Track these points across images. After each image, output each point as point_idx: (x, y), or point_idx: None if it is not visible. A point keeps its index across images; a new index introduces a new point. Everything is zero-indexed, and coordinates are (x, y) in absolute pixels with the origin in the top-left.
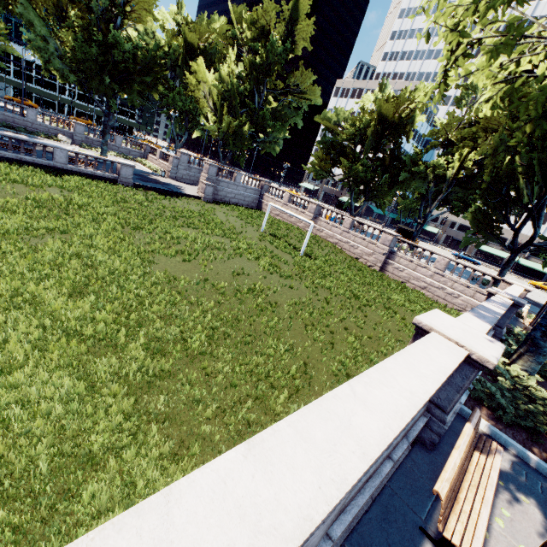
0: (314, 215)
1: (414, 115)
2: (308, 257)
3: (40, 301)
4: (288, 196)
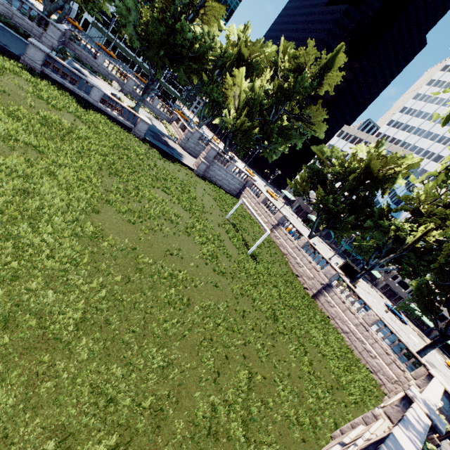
0: (277, 222)
1: (397, 178)
2: (252, 258)
3: None
4: (264, 197)
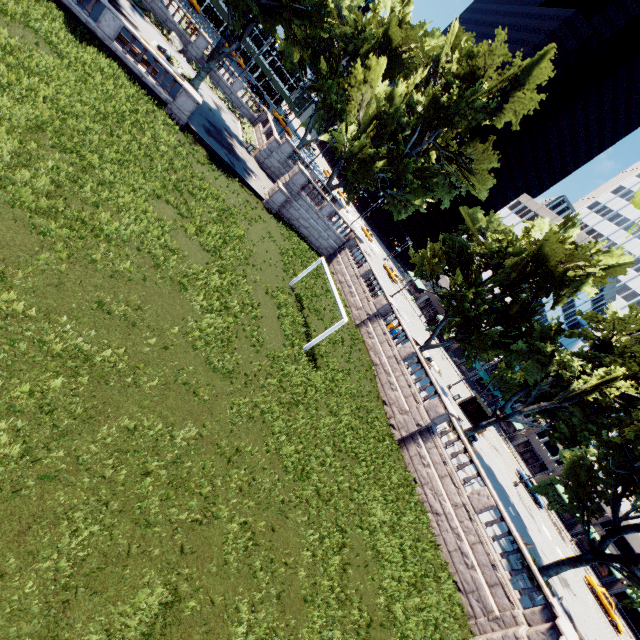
0: (376, 312)
1: (584, 282)
2: (308, 358)
3: None
4: (367, 269)
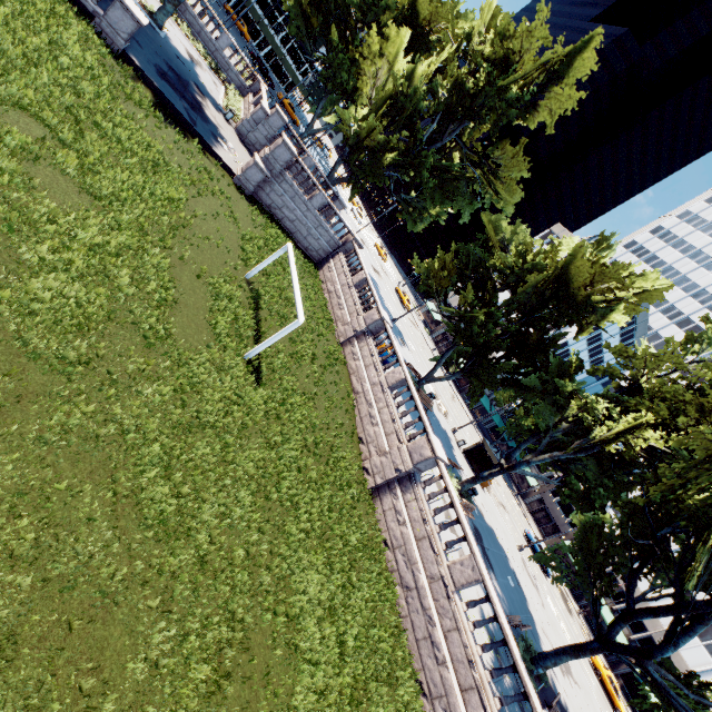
0: (366, 328)
1: (614, 310)
2: (246, 369)
3: None
4: (362, 277)
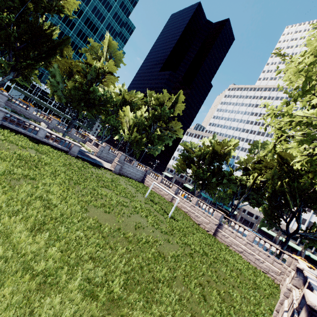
0: (175, 193)
1: (230, 152)
2: (173, 219)
3: (8, 232)
4: (161, 179)
